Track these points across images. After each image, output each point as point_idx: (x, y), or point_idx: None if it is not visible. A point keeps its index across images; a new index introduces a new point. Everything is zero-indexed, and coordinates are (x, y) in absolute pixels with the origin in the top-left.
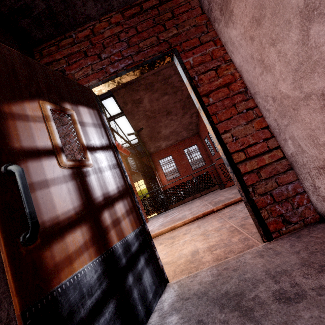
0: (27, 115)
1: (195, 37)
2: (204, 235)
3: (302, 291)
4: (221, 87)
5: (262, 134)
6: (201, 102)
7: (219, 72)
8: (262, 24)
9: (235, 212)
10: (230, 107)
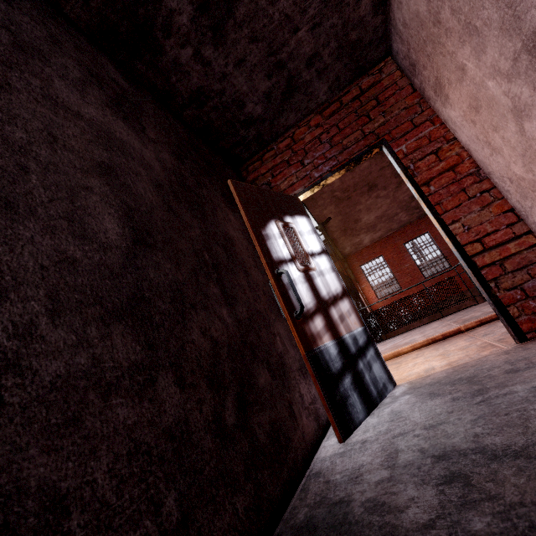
0: (273, 234)
1: (407, 121)
2: (444, 355)
3: (534, 365)
4: (444, 171)
5: (505, 219)
6: (420, 192)
7: (440, 155)
8: (480, 112)
9: (495, 328)
10: (457, 193)
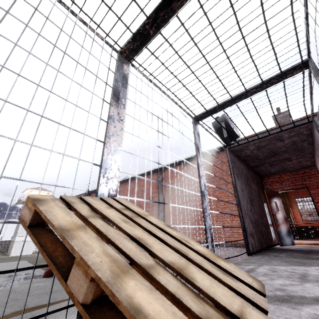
0: (272, 203)
1: (316, 185)
2: None
3: None
4: None
5: None
6: (314, 204)
7: None
8: None
9: None
10: None
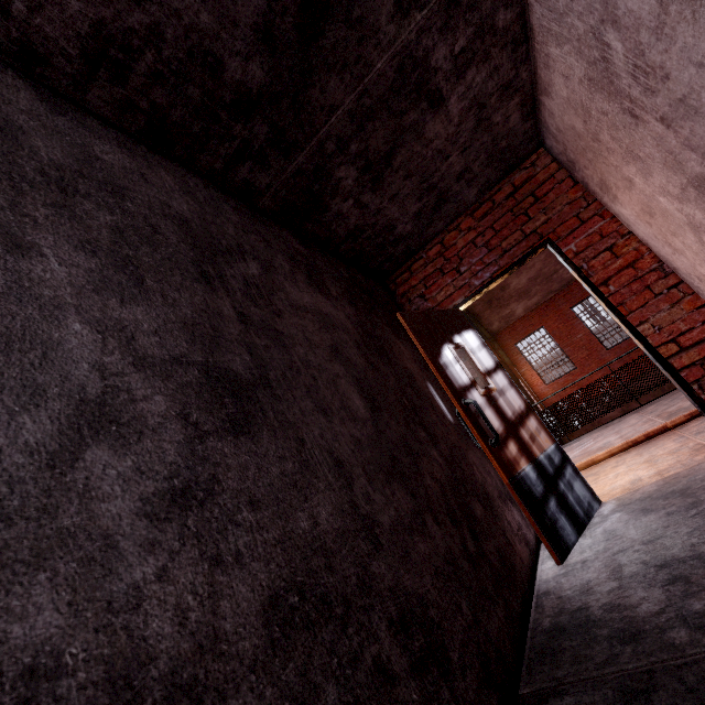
0: (449, 361)
1: (572, 217)
2: (650, 462)
3: None
4: (622, 269)
5: (699, 316)
6: (598, 294)
7: (616, 252)
8: (655, 217)
9: None
10: (641, 291)
